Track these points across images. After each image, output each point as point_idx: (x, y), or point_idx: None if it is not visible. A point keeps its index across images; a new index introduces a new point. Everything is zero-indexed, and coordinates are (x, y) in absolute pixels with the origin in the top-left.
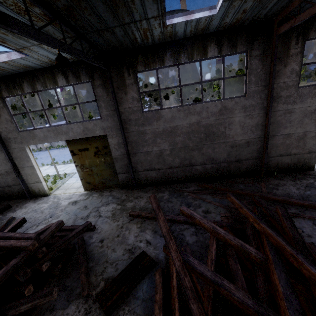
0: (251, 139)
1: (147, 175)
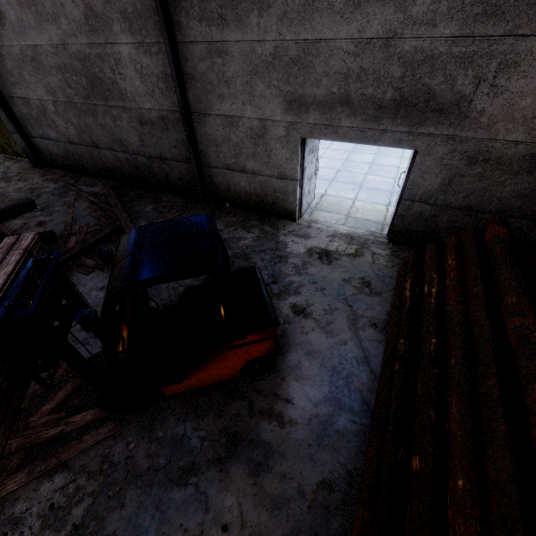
0: (166, 112)
1: (48, 148)
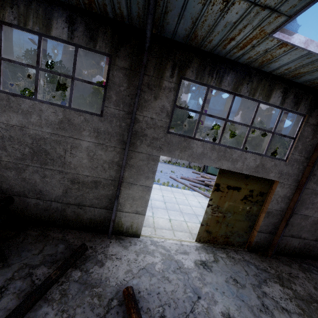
0: None
1: (288, 242)
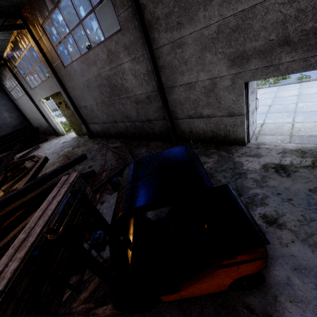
0: (149, 93)
1: (95, 128)
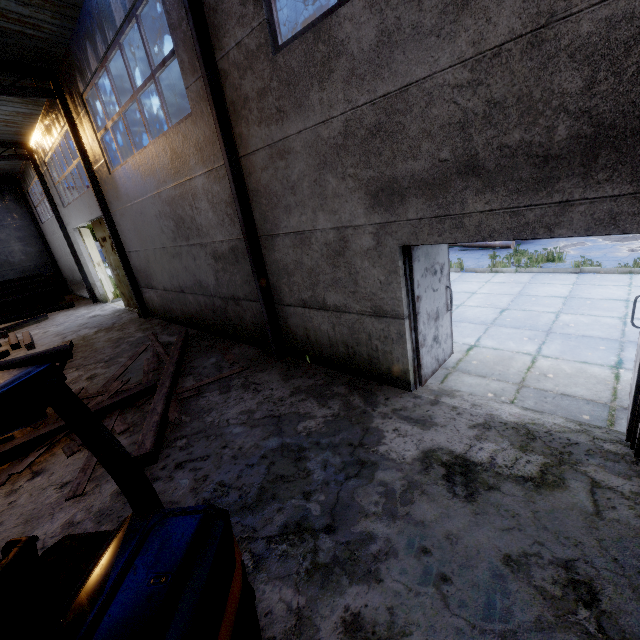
0: (235, 242)
1: (151, 297)
